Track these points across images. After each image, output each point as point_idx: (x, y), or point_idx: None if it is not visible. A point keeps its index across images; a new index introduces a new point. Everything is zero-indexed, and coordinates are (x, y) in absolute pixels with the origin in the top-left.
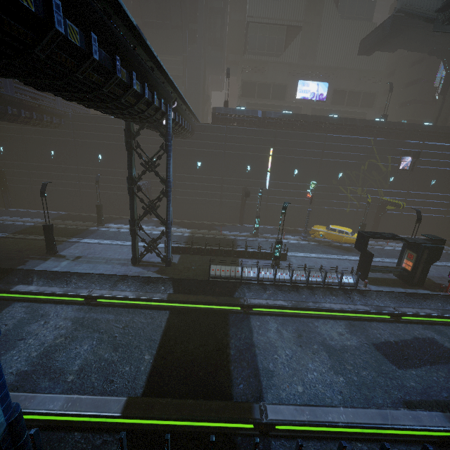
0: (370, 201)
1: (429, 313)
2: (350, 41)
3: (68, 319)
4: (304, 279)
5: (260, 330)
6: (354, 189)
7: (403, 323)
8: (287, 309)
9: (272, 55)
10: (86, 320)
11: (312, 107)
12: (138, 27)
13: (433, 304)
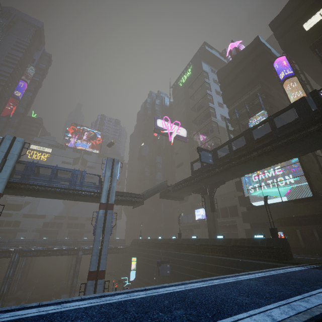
0: None
1: None
2: None
3: None
4: None
5: None
6: None
7: None
8: None
9: (186, 201)
10: None
11: (205, 223)
12: (48, 247)
13: None
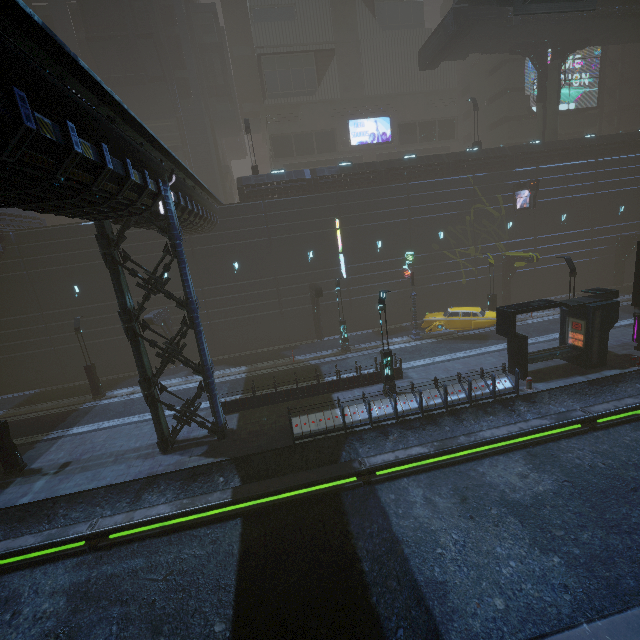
0: (492, 262)
1: (633, 405)
2: (403, 57)
3: (58, 593)
4: (440, 401)
5: (399, 509)
6: (465, 250)
7: (602, 429)
8: (429, 457)
9: (303, 93)
10: (94, 585)
11: (376, 154)
12: (48, 29)
13: (630, 388)
